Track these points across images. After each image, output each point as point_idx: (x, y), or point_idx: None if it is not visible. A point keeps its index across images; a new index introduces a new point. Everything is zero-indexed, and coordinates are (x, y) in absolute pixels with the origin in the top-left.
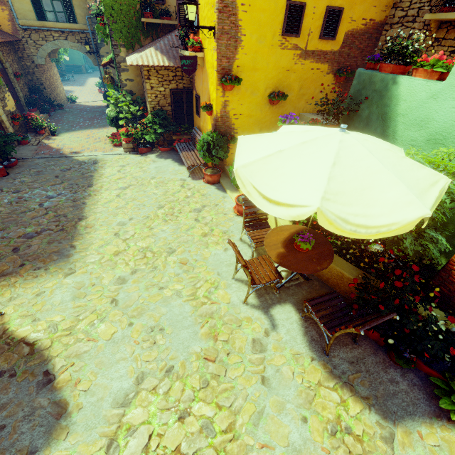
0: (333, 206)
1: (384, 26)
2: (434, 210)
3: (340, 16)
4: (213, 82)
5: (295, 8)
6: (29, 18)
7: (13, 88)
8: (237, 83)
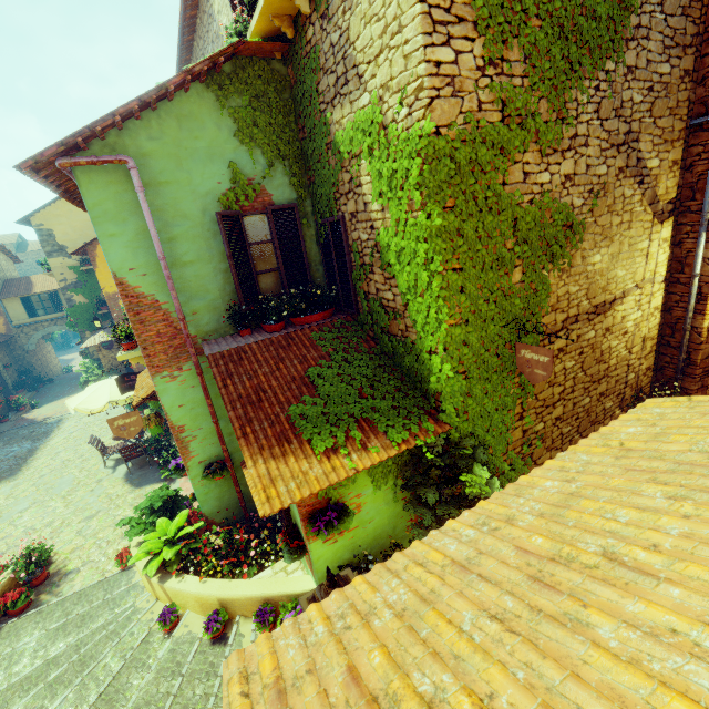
0: (83, 406)
1: None
2: None
3: None
4: None
5: None
6: (22, 318)
7: (3, 377)
8: None
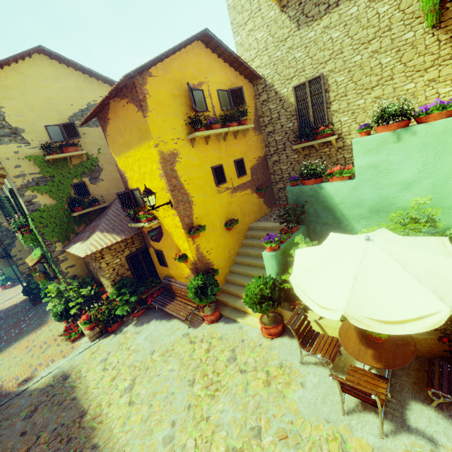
0: (447, 301)
1: (267, 157)
2: None
3: (243, 162)
4: (181, 237)
5: (217, 169)
6: None
7: None
8: (203, 229)
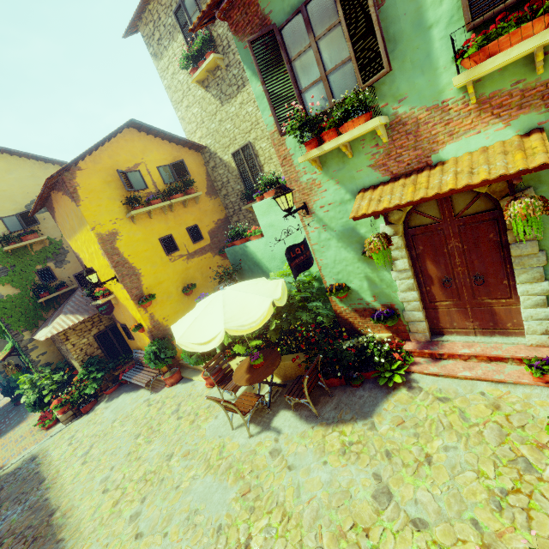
0: (232, 324)
1: (229, 218)
2: (304, 293)
3: (198, 228)
4: (133, 308)
5: (166, 239)
6: None
7: None
8: (153, 298)
